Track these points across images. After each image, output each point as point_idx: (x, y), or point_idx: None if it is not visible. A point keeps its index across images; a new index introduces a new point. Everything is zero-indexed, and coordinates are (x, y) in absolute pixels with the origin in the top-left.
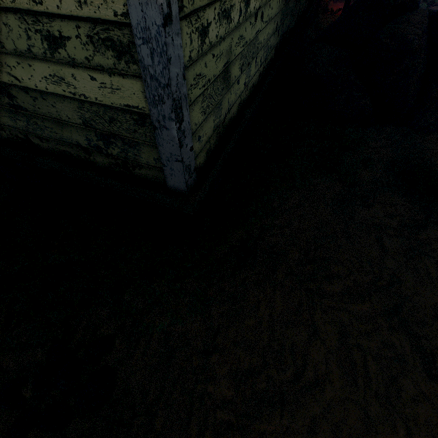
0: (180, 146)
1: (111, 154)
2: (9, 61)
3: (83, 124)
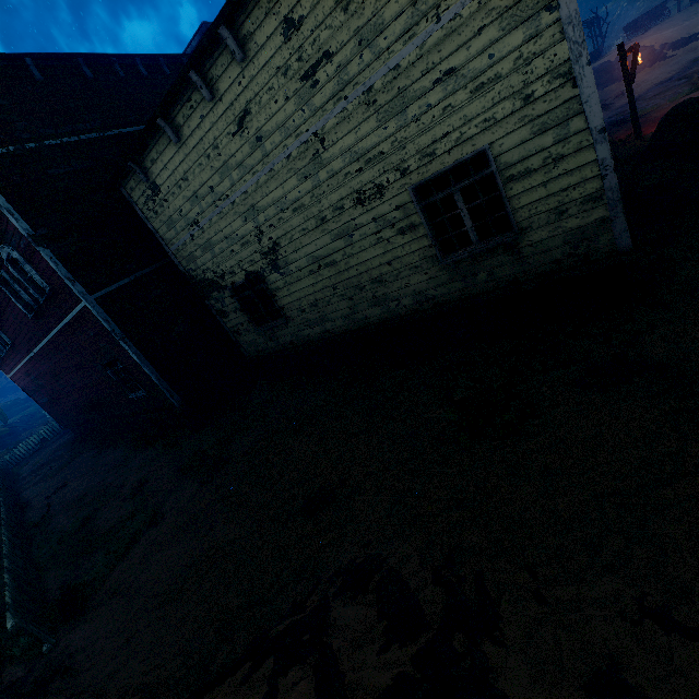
0: (626, 223)
1: (578, 254)
2: (529, 235)
3: (563, 245)
